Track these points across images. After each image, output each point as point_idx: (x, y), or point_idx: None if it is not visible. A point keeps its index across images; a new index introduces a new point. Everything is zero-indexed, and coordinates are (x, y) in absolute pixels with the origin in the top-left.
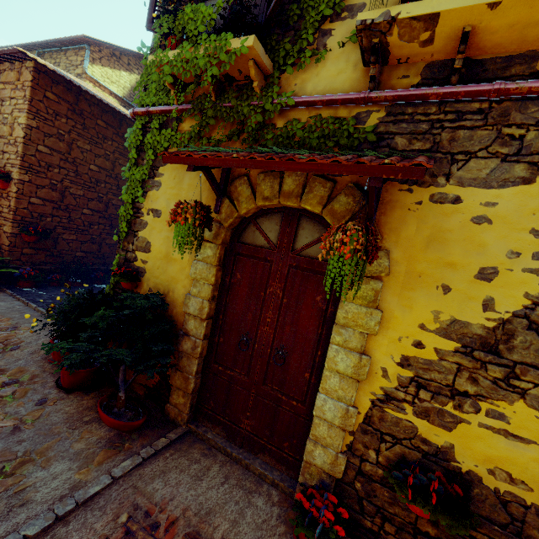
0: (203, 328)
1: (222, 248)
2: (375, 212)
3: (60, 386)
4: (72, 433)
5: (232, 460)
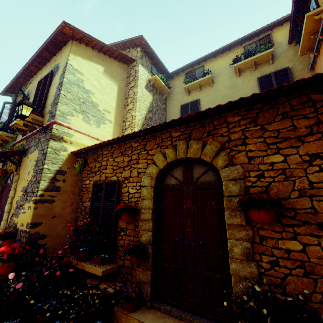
0: None
1: (1, 186)
2: (17, 165)
3: None
4: None
5: None
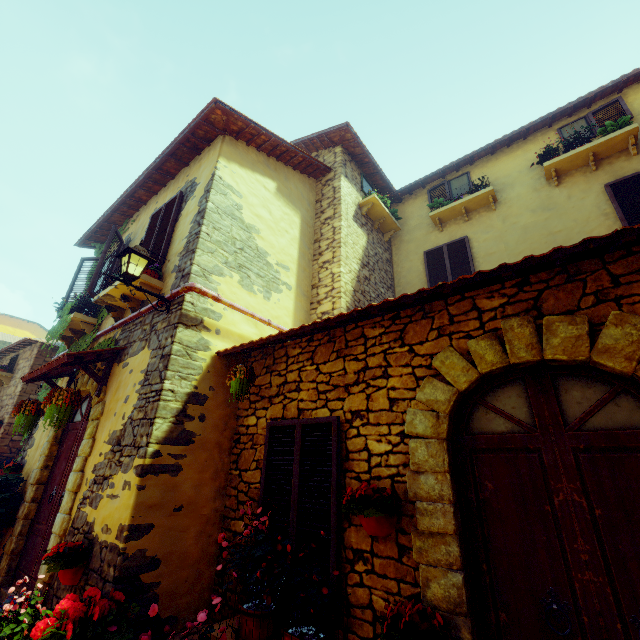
0: (32, 491)
1: (60, 429)
2: (101, 381)
3: None
4: None
5: None
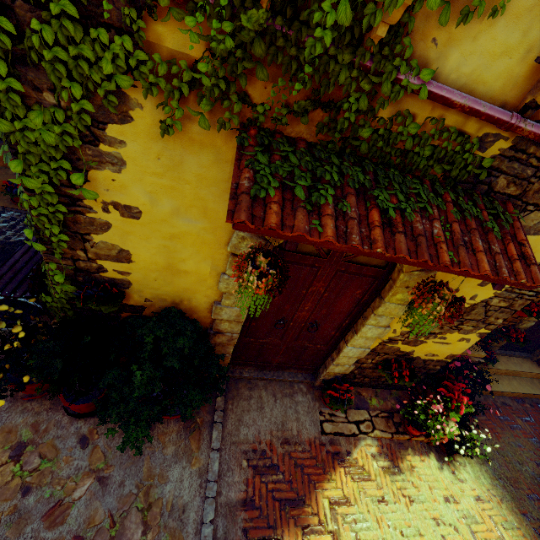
0: (241, 327)
1: None
2: None
3: (81, 417)
4: (152, 445)
5: (267, 381)
